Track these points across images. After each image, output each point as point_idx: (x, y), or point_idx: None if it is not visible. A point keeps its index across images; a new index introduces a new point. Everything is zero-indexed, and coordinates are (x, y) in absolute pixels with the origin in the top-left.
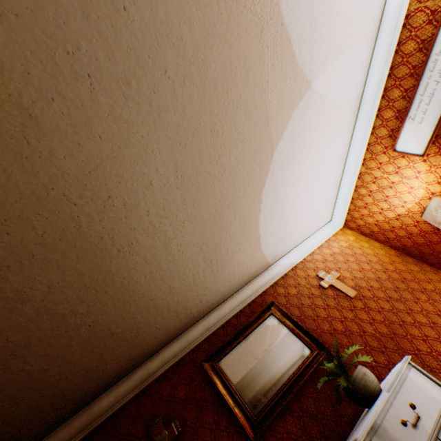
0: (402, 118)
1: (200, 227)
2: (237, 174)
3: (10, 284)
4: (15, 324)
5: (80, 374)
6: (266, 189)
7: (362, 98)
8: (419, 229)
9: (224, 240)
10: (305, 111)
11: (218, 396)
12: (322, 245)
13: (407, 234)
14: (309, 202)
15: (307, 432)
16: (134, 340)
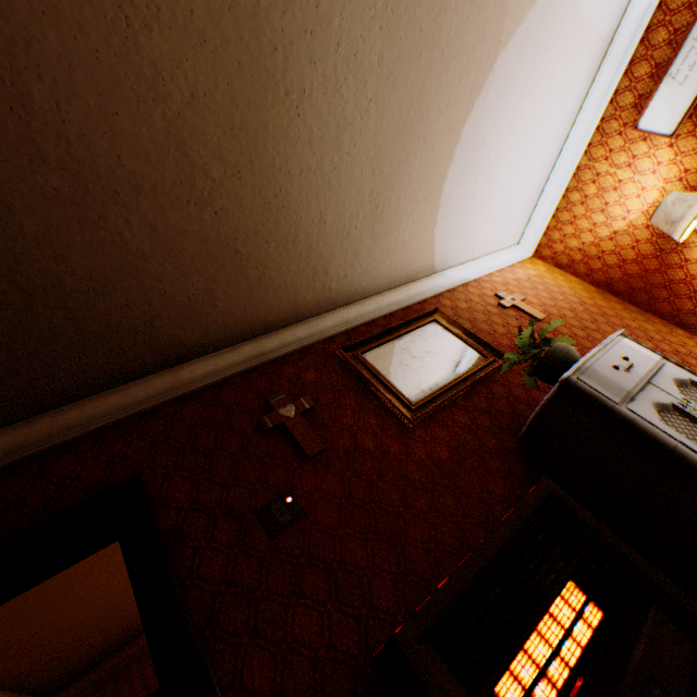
0: (659, 78)
1: (383, 130)
2: (449, 63)
3: (150, 49)
4: (135, 136)
5: (181, 302)
6: (470, 122)
7: (613, 38)
8: (636, 252)
9: (402, 179)
10: (551, 8)
11: (362, 385)
12: (503, 269)
13: (619, 262)
14: (505, 190)
15: (478, 424)
16: (255, 286)
